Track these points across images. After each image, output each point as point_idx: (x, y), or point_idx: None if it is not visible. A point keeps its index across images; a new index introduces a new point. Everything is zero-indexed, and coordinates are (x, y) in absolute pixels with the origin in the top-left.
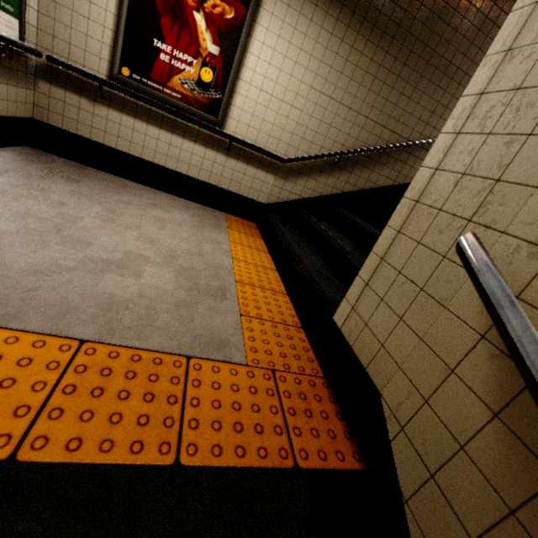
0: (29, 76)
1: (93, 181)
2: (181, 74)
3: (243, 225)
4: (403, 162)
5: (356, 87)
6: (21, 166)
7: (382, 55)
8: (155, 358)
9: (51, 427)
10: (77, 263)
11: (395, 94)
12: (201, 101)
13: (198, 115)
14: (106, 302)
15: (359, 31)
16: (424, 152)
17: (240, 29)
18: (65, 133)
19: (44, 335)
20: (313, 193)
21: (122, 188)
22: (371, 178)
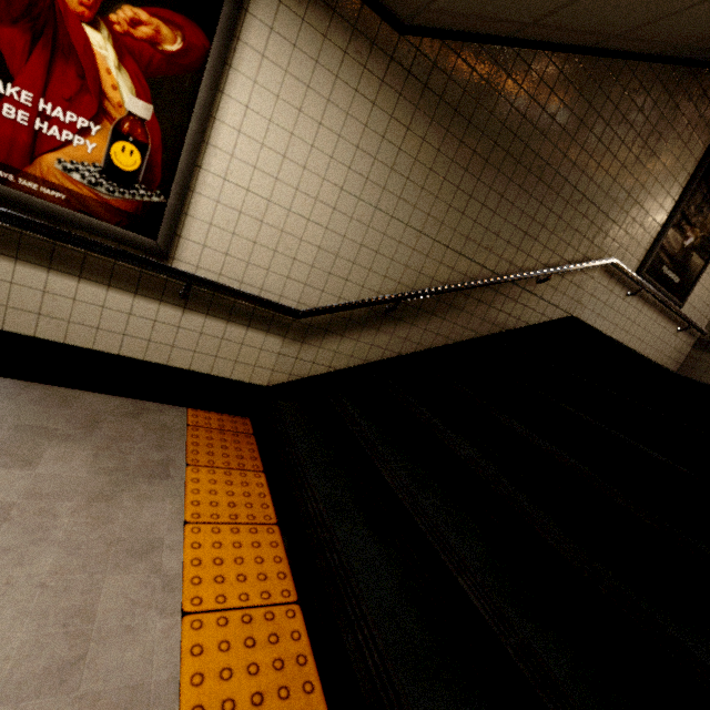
0: None
1: None
2: (61, 150)
3: (223, 437)
4: (488, 304)
5: (417, 191)
6: None
7: (455, 144)
8: None
9: None
10: None
11: (474, 205)
12: (116, 206)
13: (111, 234)
14: None
15: (418, 104)
16: (516, 289)
17: (198, 74)
18: None
19: None
20: (353, 361)
21: None
22: (442, 330)
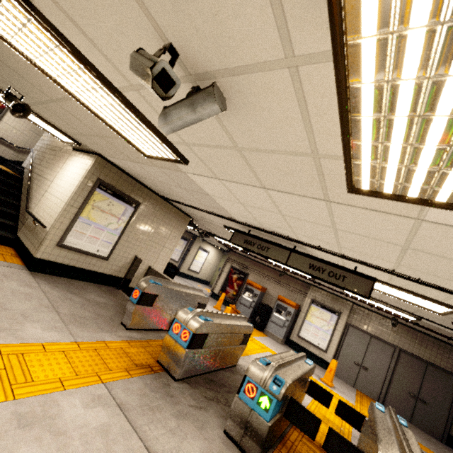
0: None
1: None
2: None
3: None
4: None
5: None
6: None
7: None
8: None
9: None
10: None
11: None
12: None
13: None
14: None
15: None
16: None
17: (4, 109)
18: None
19: None
20: None
21: None
22: None
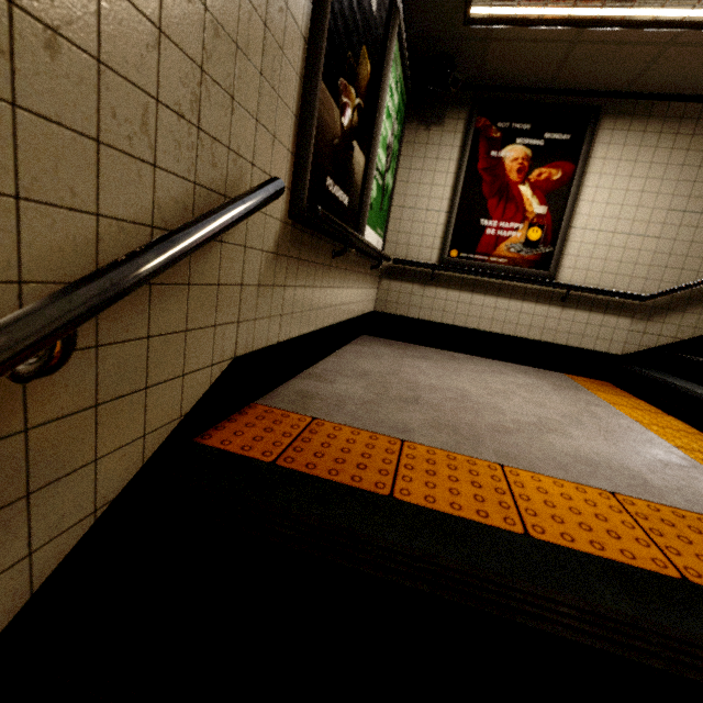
0: (377, 278)
1: (430, 355)
2: (506, 241)
3: (597, 385)
4: None
5: None
6: (382, 351)
7: None
8: (697, 518)
9: (684, 561)
10: (514, 425)
11: None
12: (528, 259)
13: (527, 273)
14: (580, 460)
15: None
16: None
17: (569, 183)
18: (397, 317)
19: (574, 483)
20: (697, 331)
21: (455, 359)
22: None
